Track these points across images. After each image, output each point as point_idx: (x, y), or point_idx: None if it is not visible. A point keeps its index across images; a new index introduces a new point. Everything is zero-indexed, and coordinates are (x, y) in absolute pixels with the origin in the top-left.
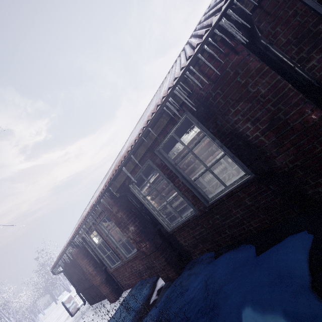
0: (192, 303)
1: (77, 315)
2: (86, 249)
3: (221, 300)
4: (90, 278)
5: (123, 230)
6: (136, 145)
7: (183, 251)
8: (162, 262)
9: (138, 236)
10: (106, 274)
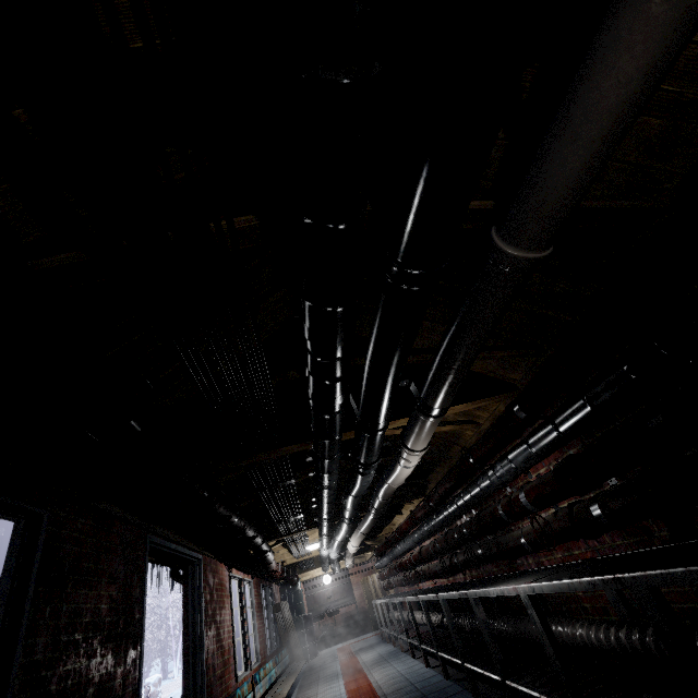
0: None
1: None
2: None
3: None
4: None
5: None
6: None
7: None
8: None
9: None
10: None
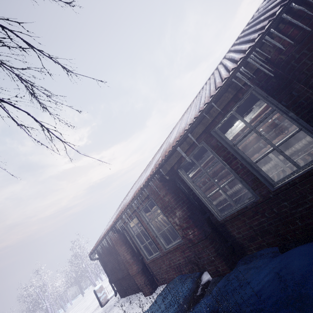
0: (261, 295)
1: (107, 306)
2: (124, 237)
3: (312, 290)
4: (125, 268)
5: (169, 215)
6: (193, 124)
7: (236, 244)
8: (211, 253)
9: (185, 222)
10: (142, 264)
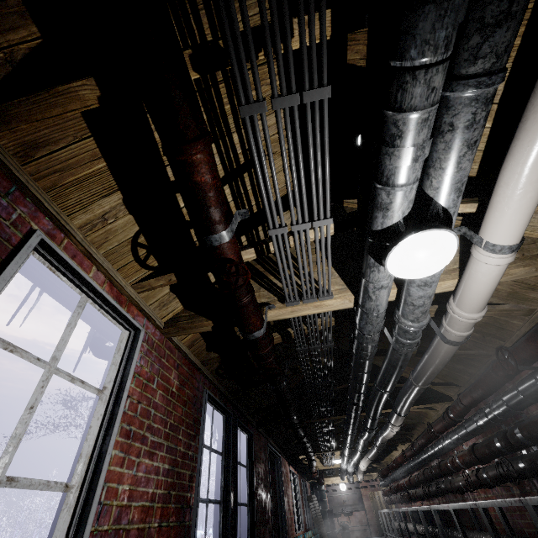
0: None
1: None
2: None
3: None
4: None
5: None
6: None
7: None
8: None
9: None
10: None
